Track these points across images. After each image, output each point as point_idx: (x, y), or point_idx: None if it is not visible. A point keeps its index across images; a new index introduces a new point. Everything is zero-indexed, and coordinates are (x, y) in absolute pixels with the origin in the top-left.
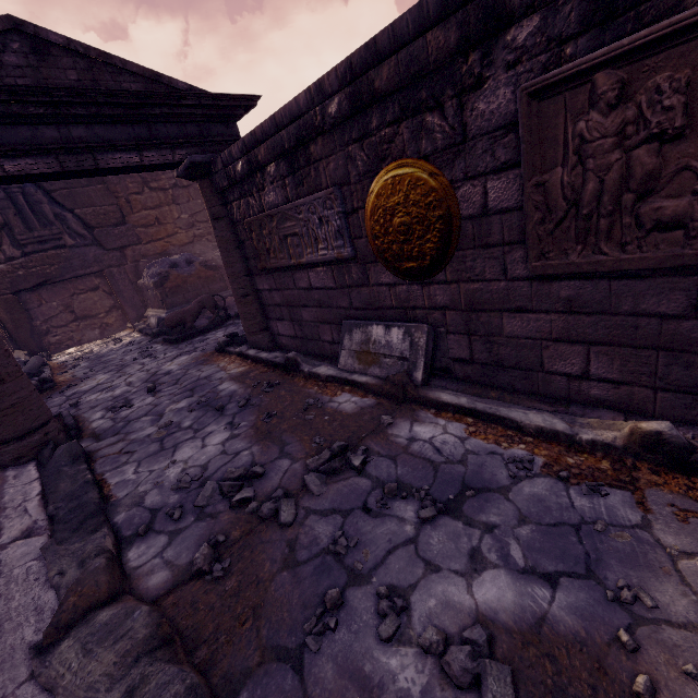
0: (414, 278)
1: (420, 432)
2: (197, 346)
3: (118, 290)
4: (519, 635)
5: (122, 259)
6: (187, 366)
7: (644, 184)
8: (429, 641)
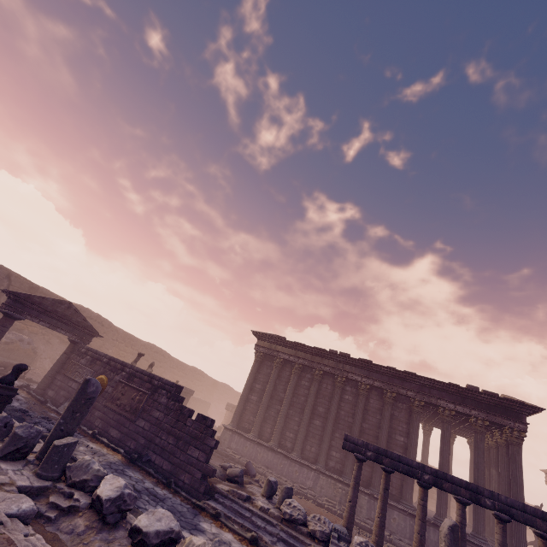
0: None
1: None
2: None
3: None
4: None
5: None
6: None
7: (119, 398)
8: (48, 428)
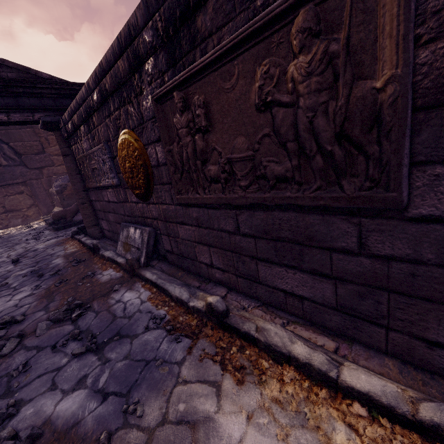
0: (143, 200)
1: (126, 296)
2: (67, 233)
3: (35, 194)
4: (58, 434)
5: (40, 175)
6: (48, 246)
7: (201, 156)
8: (0, 437)
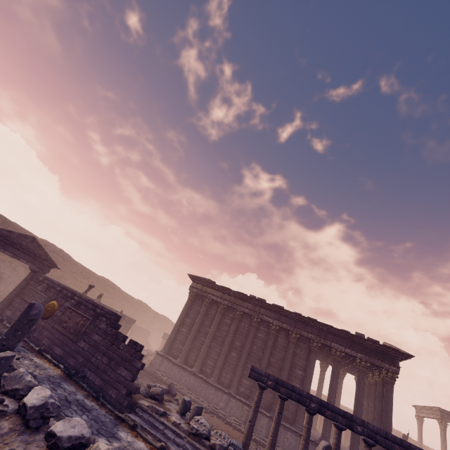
0: (42, 318)
1: None
2: None
3: None
4: None
5: None
6: None
7: (65, 322)
8: None
